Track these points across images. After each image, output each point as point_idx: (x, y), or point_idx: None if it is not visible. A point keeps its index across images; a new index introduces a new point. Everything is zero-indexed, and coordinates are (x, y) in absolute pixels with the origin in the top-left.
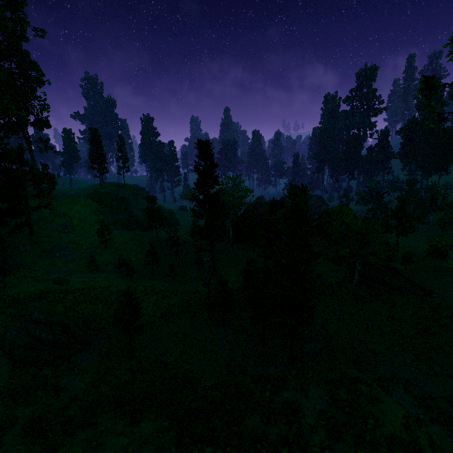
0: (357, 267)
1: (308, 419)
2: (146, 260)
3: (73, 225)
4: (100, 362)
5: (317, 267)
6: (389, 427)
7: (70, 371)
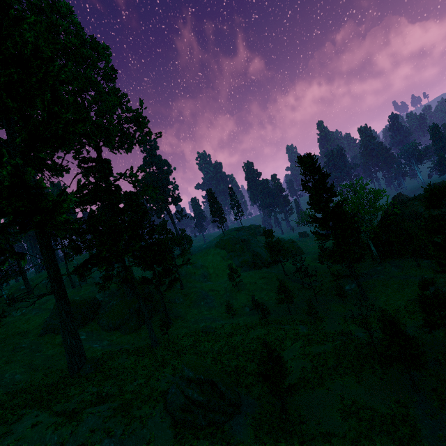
0: None
1: None
2: (278, 299)
3: (209, 274)
4: (254, 434)
5: None
6: None
7: (225, 444)
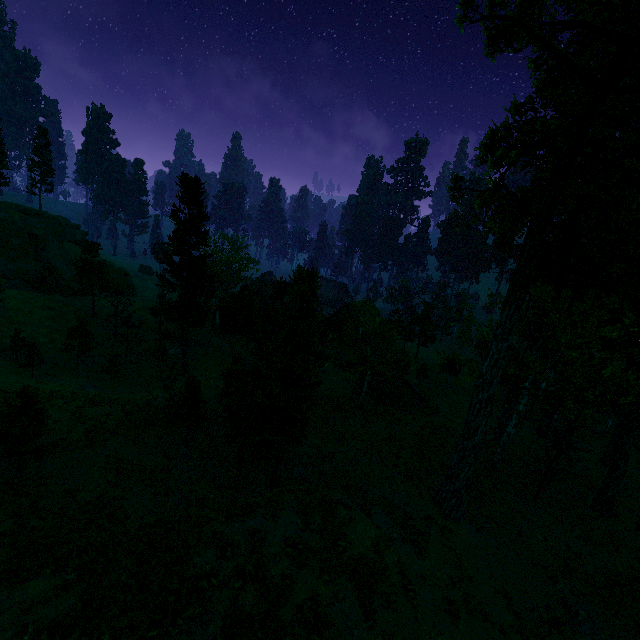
0: (367, 377)
1: (273, 548)
2: (67, 344)
3: None
4: None
5: (326, 374)
6: (359, 549)
7: None
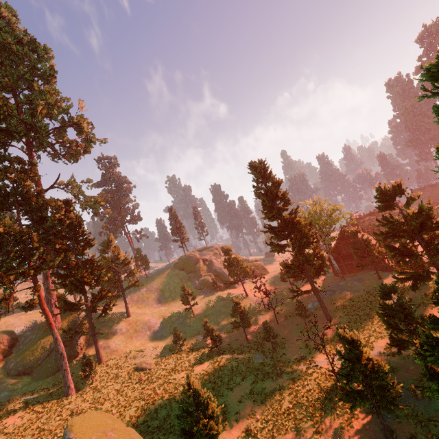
0: None
1: None
2: (233, 322)
3: (165, 298)
4: None
5: None
6: None
7: None
